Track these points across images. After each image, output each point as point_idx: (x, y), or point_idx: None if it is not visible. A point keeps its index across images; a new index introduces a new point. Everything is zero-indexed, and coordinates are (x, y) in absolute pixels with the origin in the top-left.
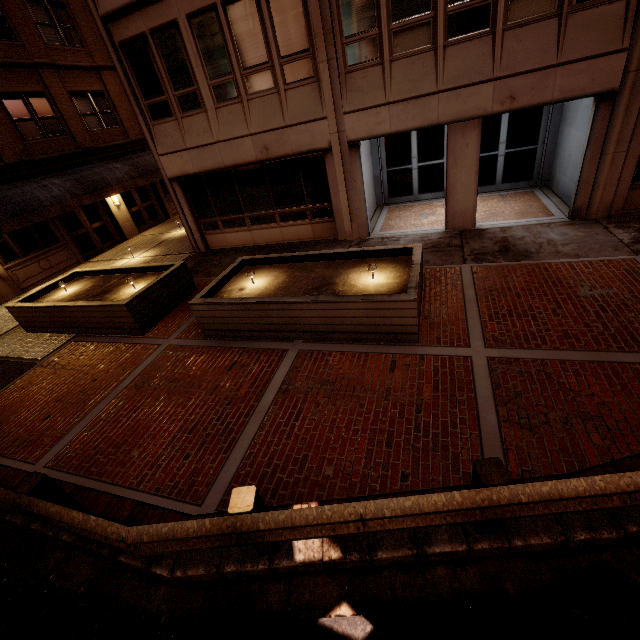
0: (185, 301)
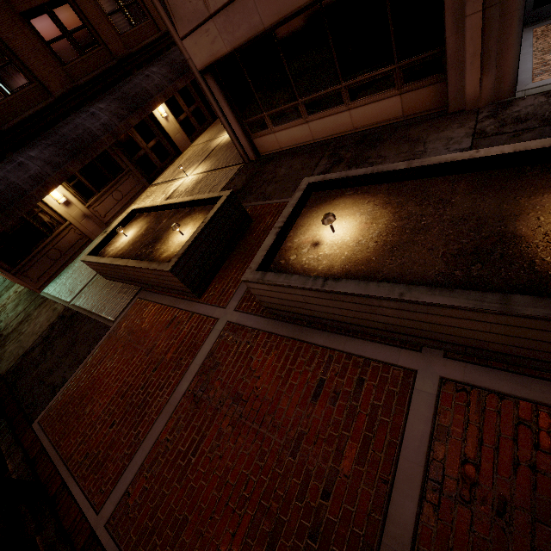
0: (240, 242)
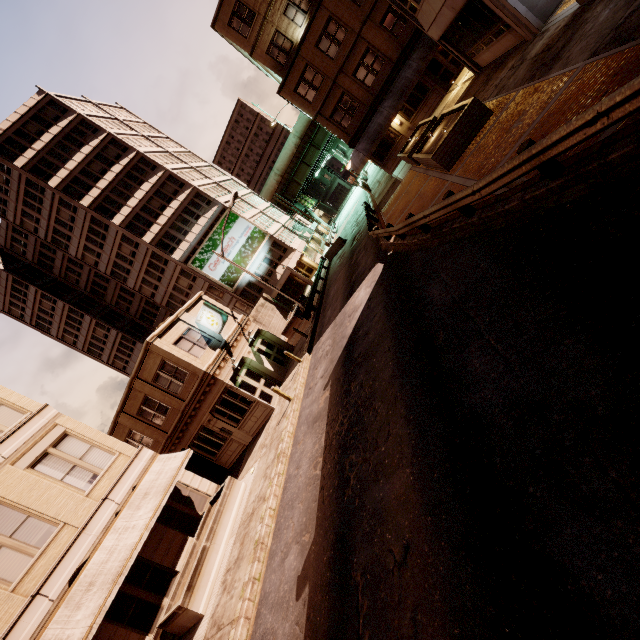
0: None
